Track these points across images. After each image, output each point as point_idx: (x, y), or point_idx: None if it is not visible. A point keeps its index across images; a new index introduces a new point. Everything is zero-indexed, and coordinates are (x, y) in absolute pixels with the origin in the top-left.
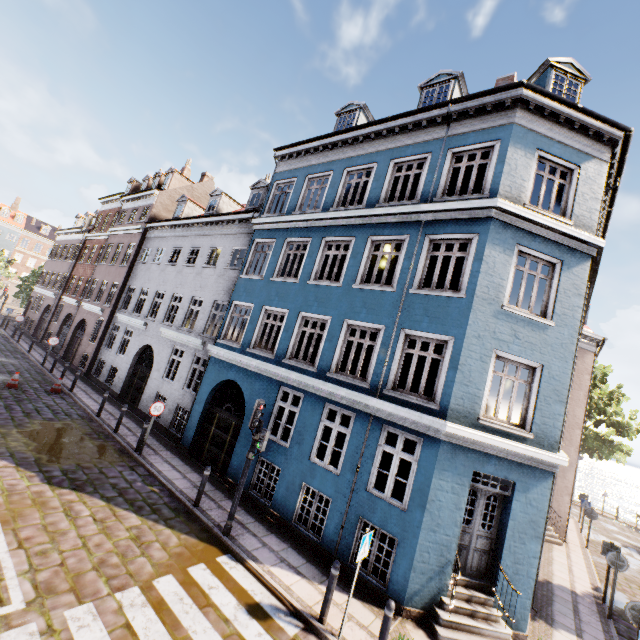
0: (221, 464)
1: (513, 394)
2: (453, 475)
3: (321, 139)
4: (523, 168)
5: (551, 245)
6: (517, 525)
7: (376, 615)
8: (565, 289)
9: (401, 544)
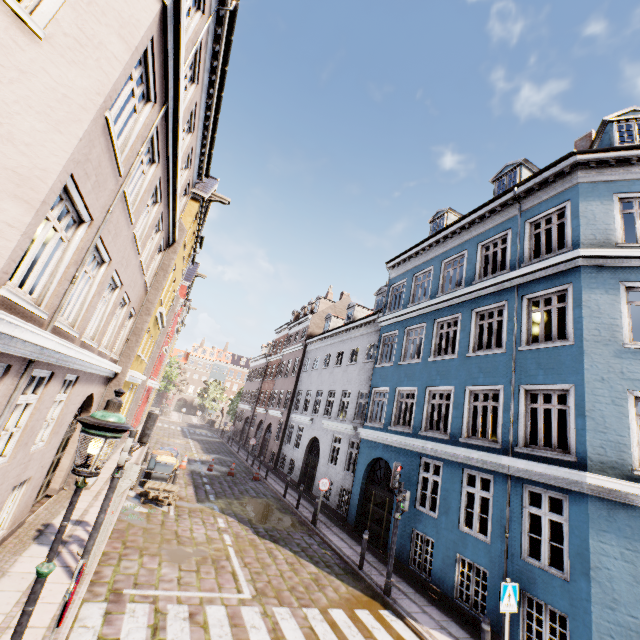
0: (382, 540)
1: None
2: (617, 537)
3: (418, 245)
4: (603, 214)
5: None
6: None
7: None
8: None
9: (572, 622)
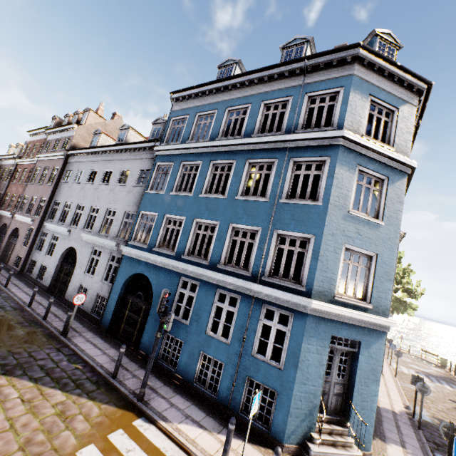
0: (134, 340)
1: (357, 276)
2: (317, 340)
3: (207, 85)
4: (360, 108)
5: (381, 166)
6: (363, 373)
7: (263, 454)
8: (391, 198)
9: (280, 396)
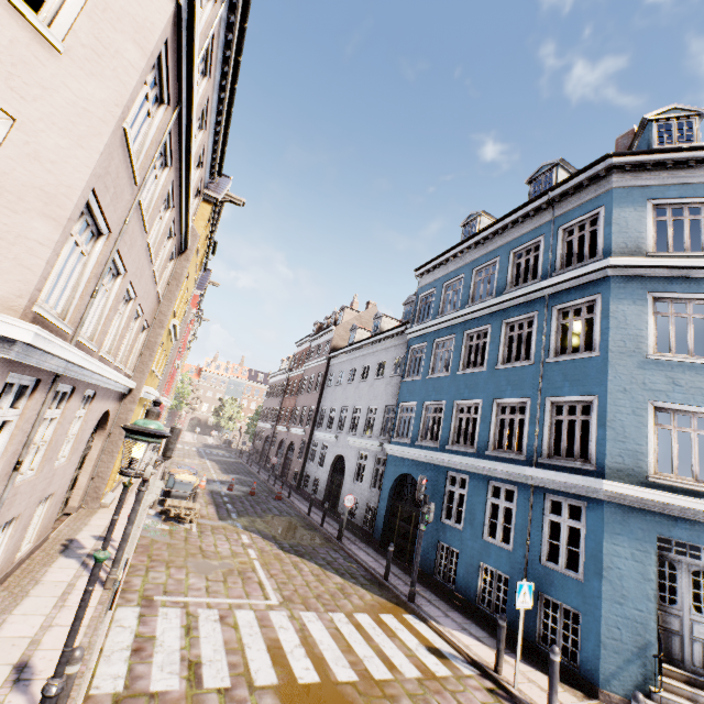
0: (408, 554)
1: (693, 447)
2: (629, 540)
3: (449, 252)
4: (635, 222)
5: (696, 282)
6: None
7: (565, 690)
8: None
9: (584, 617)
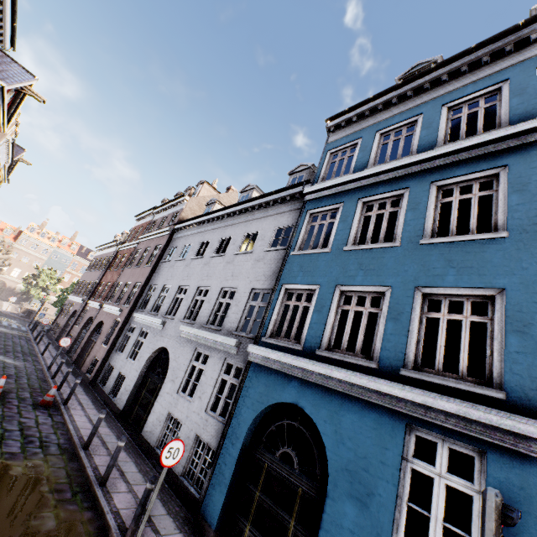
0: None
1: None
2: None
3: (395, 89)
4: None
5: None
6: None
7: None
8: None
9: None
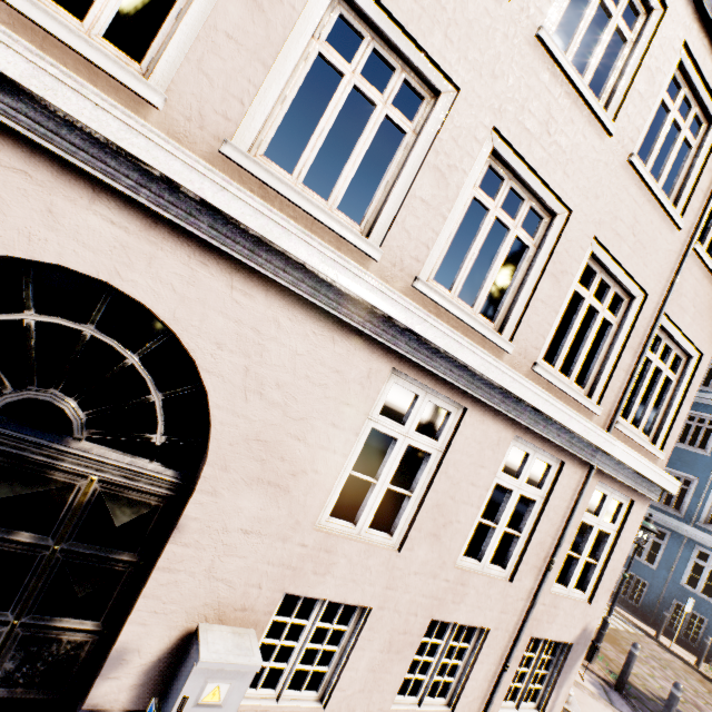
0: None
1: None
2: None
3: None
4: None
5: None
6: None
7: (690, 654)
8: None
9: (709, 622)
